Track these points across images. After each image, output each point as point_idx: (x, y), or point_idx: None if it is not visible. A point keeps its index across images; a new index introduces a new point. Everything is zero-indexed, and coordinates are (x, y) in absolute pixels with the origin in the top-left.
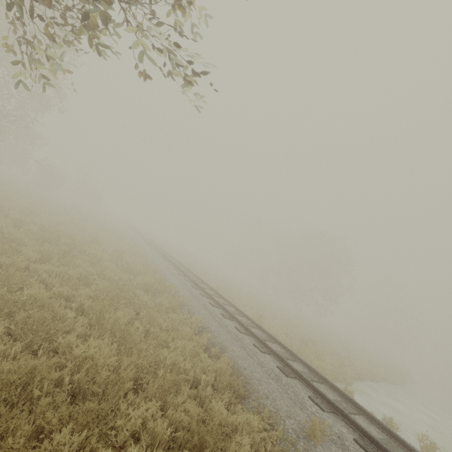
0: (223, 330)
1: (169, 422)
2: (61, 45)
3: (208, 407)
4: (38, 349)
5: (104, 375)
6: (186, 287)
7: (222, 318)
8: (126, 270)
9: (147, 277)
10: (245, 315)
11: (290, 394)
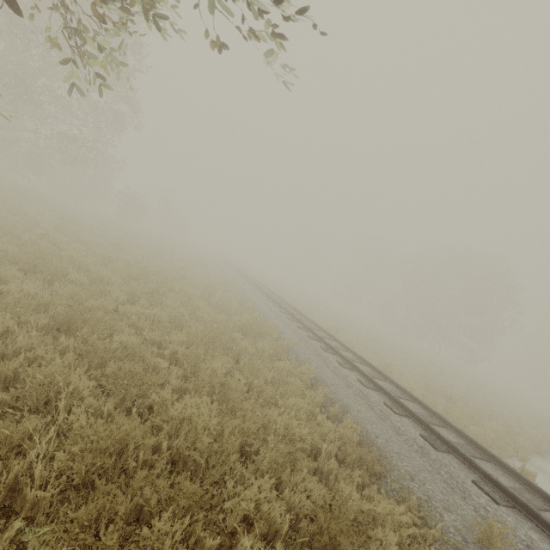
0: (342, 383)
1: (287, 505)
2: (119, 29)
3: (334, 487)
4: (132, 407)
5: (205, 443)
6: (290, 327)
7: (339, 367)
8: (220, 308)
9: (245, 317)
10: (368, 363)
11: (444, 475)
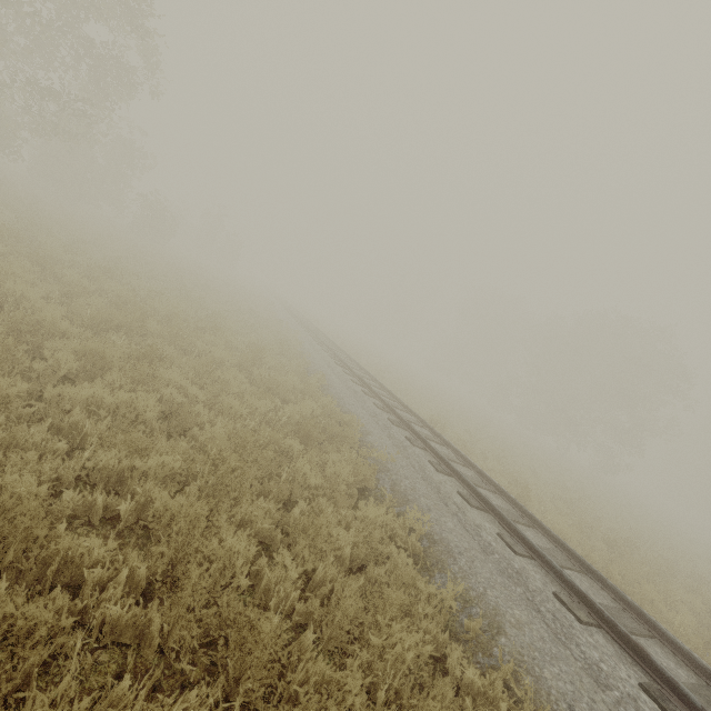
0: (474, 543)
1: None
2: None
3: None
4: None
5: None
6: (379, 422)
7: (464, 506)
8: (268, 386)
9: (308, 406)
10: (502, 491)
11: None
